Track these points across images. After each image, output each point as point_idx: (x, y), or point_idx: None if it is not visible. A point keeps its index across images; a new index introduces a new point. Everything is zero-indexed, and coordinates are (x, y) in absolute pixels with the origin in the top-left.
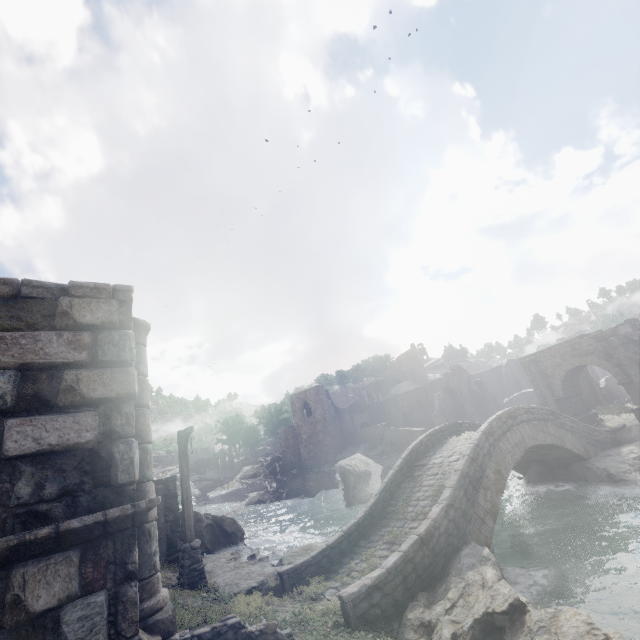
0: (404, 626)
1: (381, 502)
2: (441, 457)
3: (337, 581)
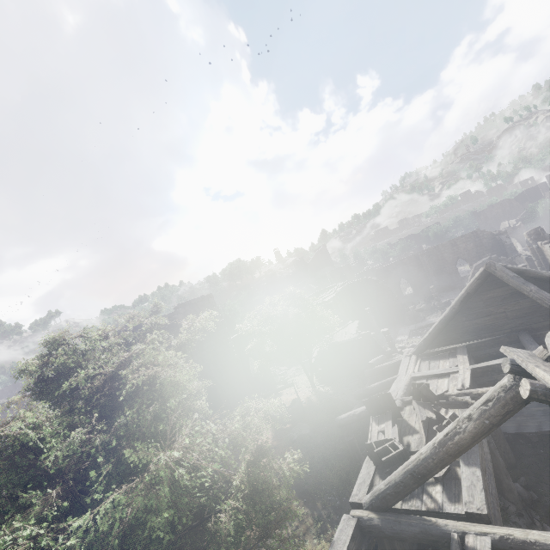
0: None
1: None
2: None
3: None
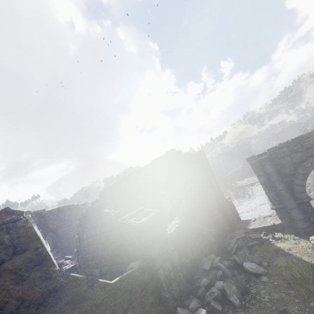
0: None
1: None
2: None
3: None
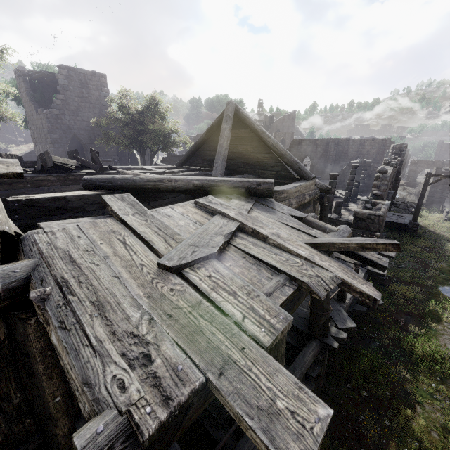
0: None
1: None
2: None
3: None
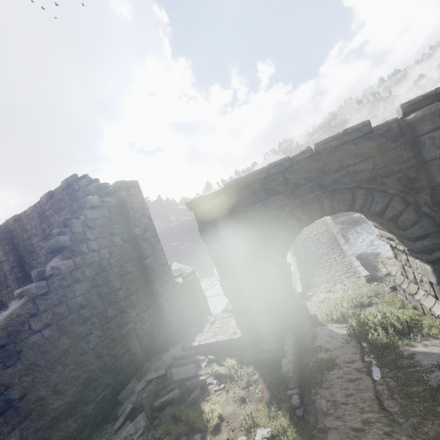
0: (381, 278)
1: (295, 258)
2: (305, 234)
3: (320, 287)
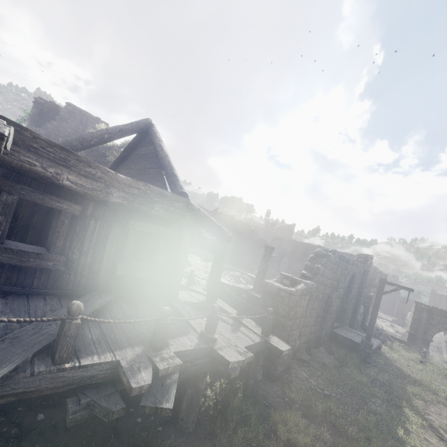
0: None
1: None
2: None
3: None
